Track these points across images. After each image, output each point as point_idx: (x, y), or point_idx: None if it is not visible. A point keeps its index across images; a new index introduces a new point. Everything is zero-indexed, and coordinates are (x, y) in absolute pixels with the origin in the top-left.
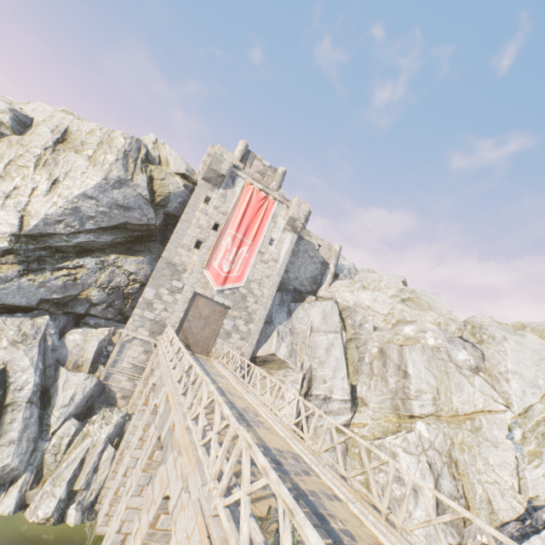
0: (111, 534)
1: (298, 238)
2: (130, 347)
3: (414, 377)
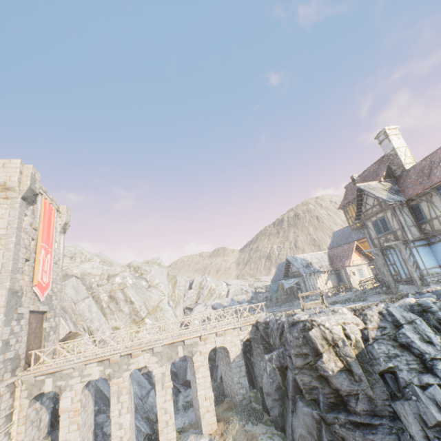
0: (169, 419)
1: None
2: (2, 401)
3: (136, 301)
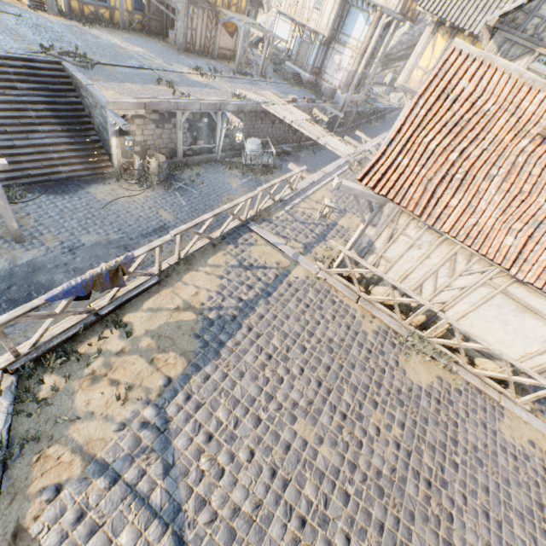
0: None
1: None
2: None
3: None
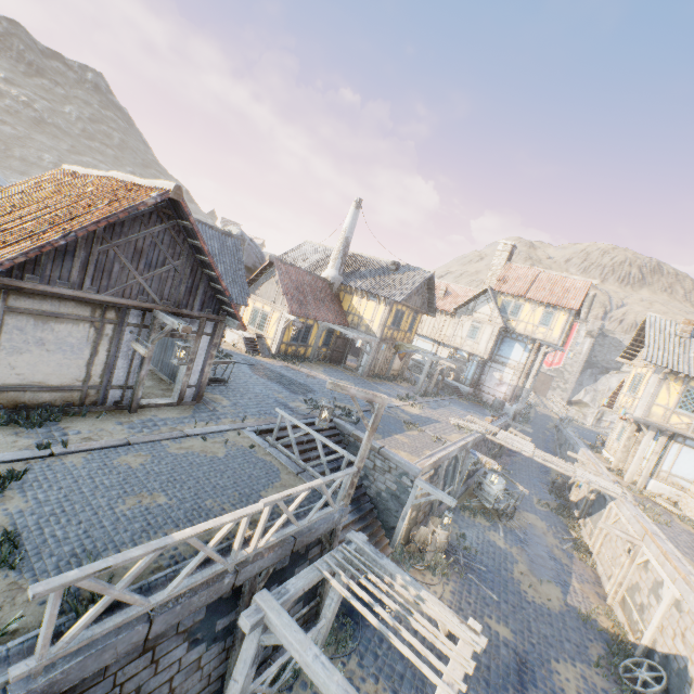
0: None
1: (603, 336)
2: None
3: None
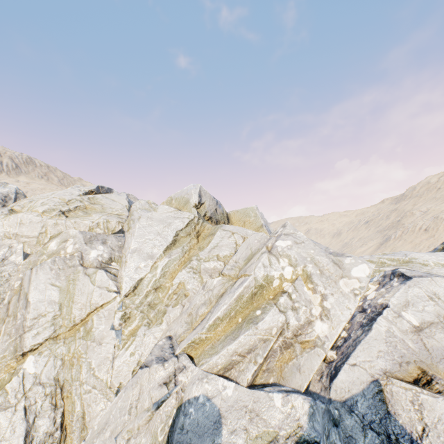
0: None
1: None
2: None
3: (34, 303)
